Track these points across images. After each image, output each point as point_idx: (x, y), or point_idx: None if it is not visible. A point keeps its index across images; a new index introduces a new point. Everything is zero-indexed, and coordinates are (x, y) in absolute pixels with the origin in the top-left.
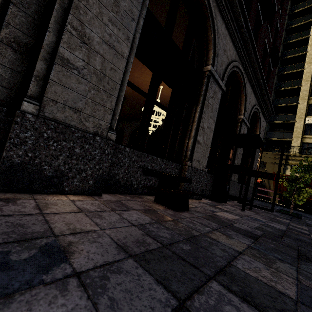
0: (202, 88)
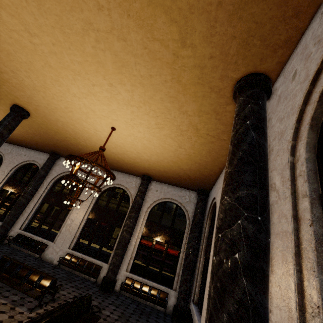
0: None
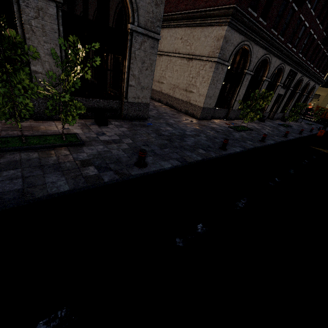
0: (294, 96)
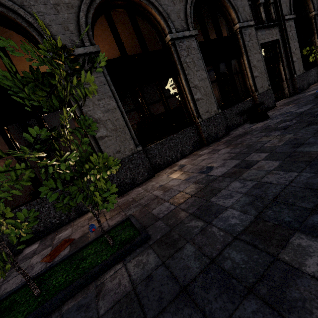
0: (313, 26)
